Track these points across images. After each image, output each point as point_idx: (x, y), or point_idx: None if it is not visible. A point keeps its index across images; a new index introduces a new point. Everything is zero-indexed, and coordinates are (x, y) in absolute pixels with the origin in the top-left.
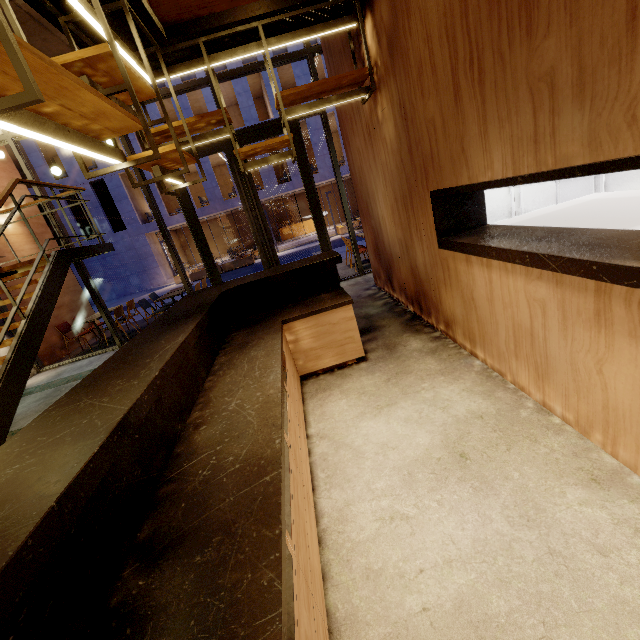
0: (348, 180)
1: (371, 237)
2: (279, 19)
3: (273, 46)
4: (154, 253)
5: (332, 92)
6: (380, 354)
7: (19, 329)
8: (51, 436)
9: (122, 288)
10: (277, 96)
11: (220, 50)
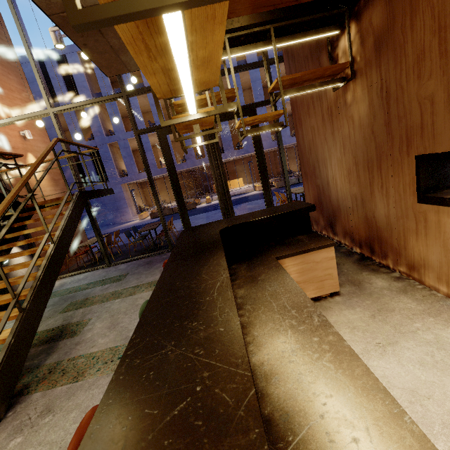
0: None
1: (313, 192)
2: (286, 24)
3: (275, 45)
4: (125, 197)
5: (312, 81)
6: (349, 289)
7: (48, 251)
8: (164, 409)
9: (101, 221)
10: (278, 80)
11: (233, 47)
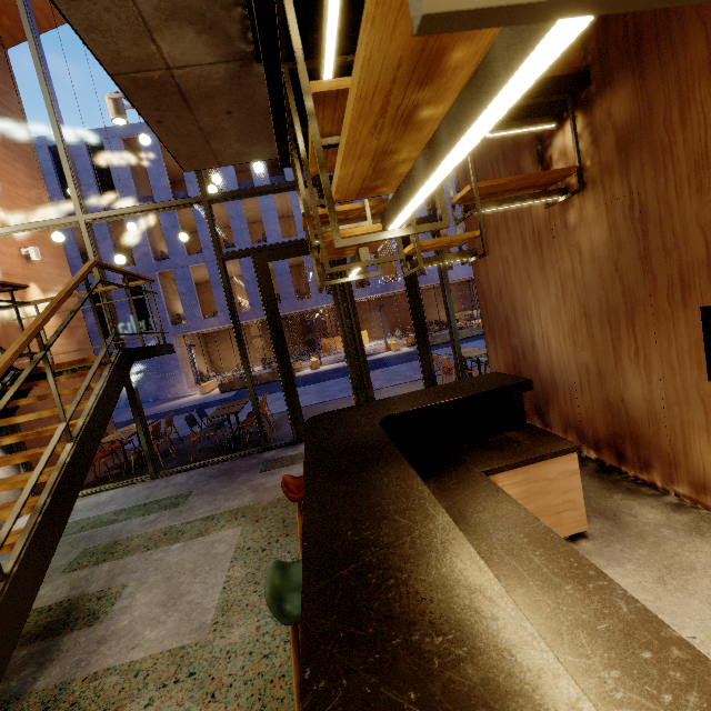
0: (396, 295)
1: (505, 358)
2: None
3: None
4: (179, 357)
5: (517, 191)
6: (601, 527)
7: (62, 457)
8: None
9: None
10: (472, 187)
11: None
